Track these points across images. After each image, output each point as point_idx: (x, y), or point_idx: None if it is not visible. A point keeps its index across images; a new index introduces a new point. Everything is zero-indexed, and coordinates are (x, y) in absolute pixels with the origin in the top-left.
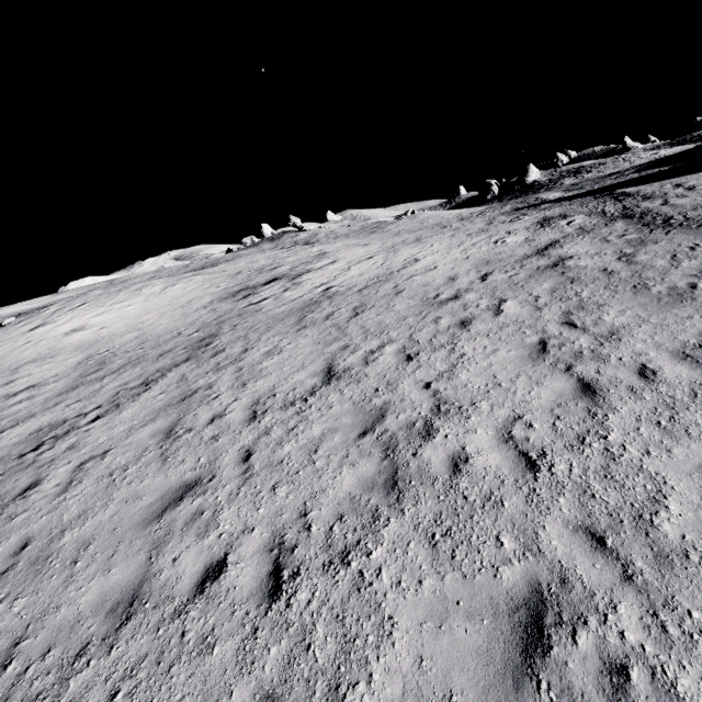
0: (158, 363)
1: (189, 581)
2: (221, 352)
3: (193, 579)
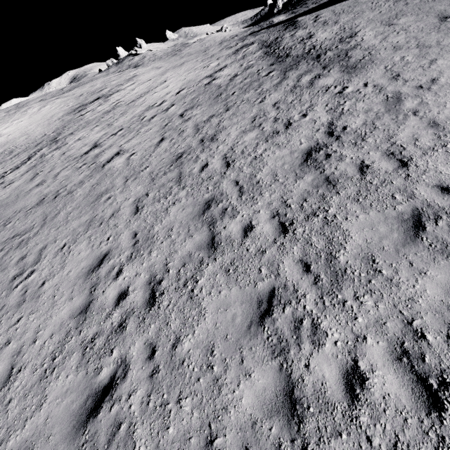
0: (34, 149)
1: (34, 204)
2: (60, 141)
3: (35, 203)
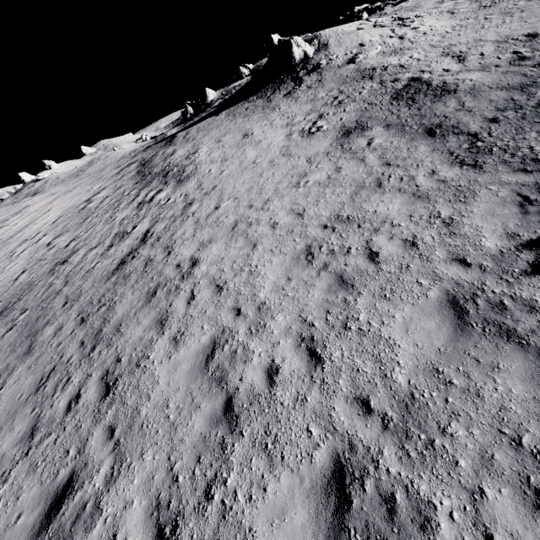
0: None
1: None
2: None
3: None
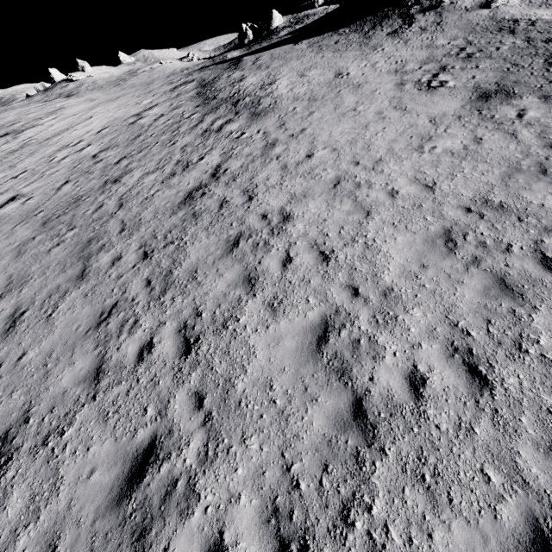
0: None
1: None
2: None
3: None
